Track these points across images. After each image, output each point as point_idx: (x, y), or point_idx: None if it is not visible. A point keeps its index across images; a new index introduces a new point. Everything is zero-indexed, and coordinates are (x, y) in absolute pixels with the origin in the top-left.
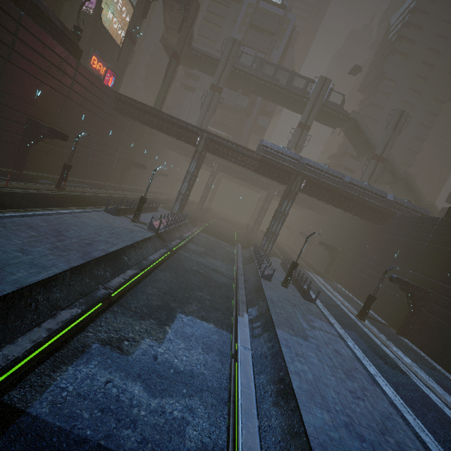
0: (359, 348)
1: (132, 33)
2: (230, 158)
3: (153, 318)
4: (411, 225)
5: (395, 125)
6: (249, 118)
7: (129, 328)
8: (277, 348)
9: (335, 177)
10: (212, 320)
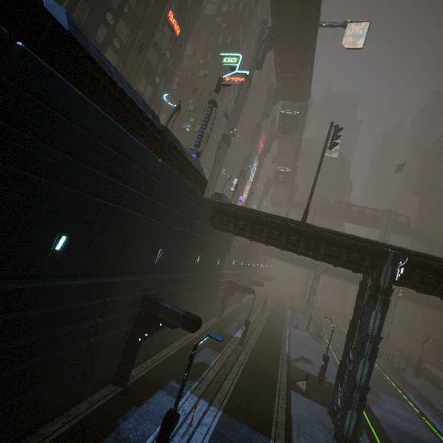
0: None
1: (261, 205)
2: (341, 278)
3: (371, 393)
4: None
5: None
6: None
7: (369, 396)
8: (438, 412)
9: None
10: (393, 396)
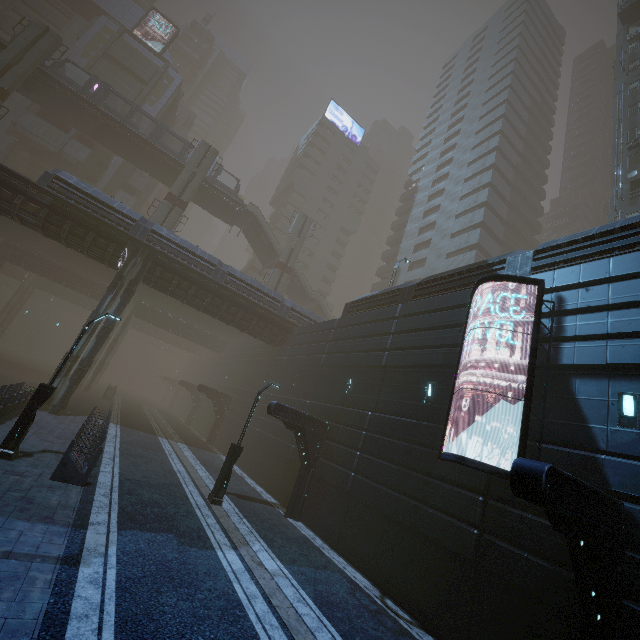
0: (120, 576)
1: None
2: None
3: None
4: (310, 336)
5: (300, 230)
6: (94, 185)
7: None
8: None
9: (206, 261)
10: None
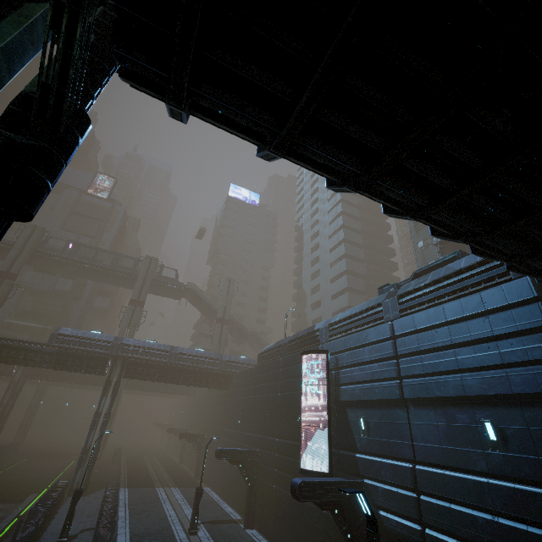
0: None
1: None
2: (7, 360)
3: None
4: (243, 381)
5: (227, 290)
6: (79, 301)
7: None
8: None
9: (162, 351)
10: None
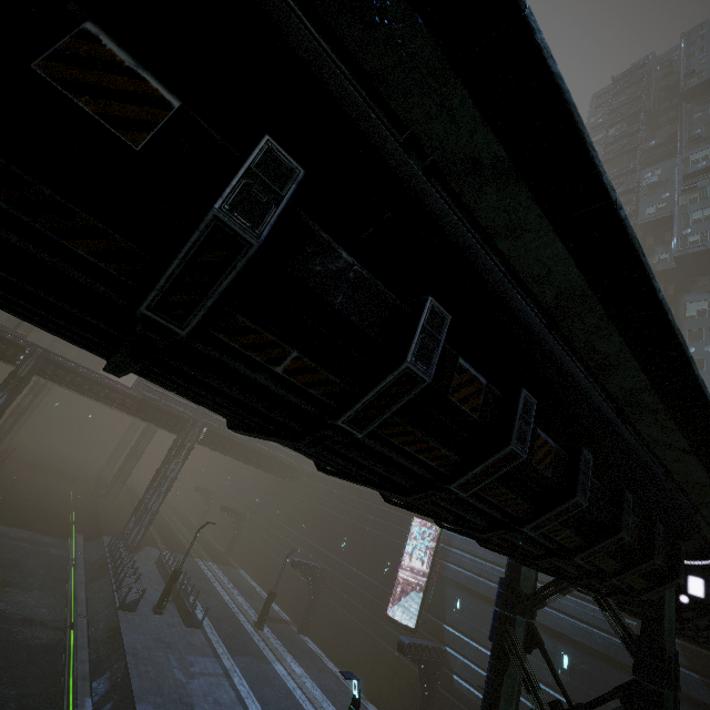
0: (247, 681)
1: None
2: (86, 393)
3: None
4: (318, 487)
5: None
6: None
7: None
8: None
9: None
10: None
